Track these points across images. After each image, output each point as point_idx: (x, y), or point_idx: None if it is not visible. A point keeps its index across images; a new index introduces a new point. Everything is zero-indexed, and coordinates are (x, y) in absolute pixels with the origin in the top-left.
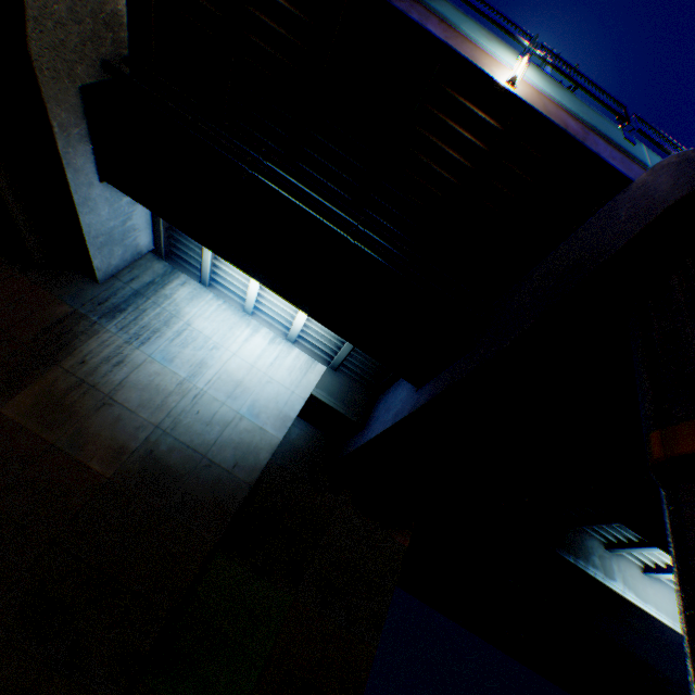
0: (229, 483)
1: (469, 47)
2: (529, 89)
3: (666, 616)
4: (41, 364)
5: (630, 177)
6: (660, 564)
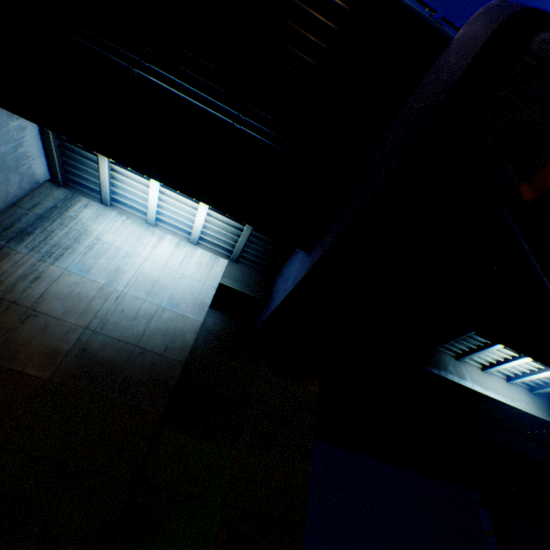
0: (164, 364)
1: None
2: None
3: (501, 396)
4: None
5: (450, 37)
6: (492, 361)
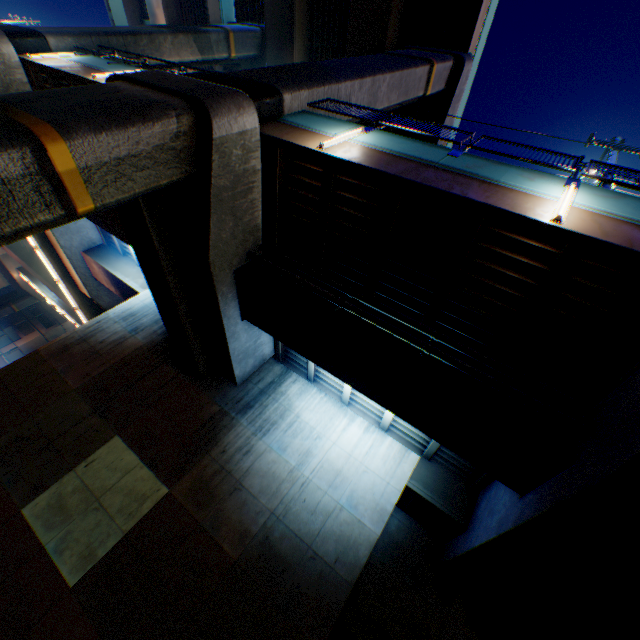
0: (331, 580)
1: (510, 196)
2: (579, 214)
3: None
4: (198, 452)
5: None
6: None
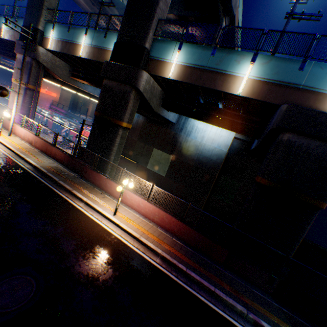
0: (216, 163)
1: (229, 80)
2: (249, 83)
3: None
4: (174, 146)
5: (281, 104)
6: None
